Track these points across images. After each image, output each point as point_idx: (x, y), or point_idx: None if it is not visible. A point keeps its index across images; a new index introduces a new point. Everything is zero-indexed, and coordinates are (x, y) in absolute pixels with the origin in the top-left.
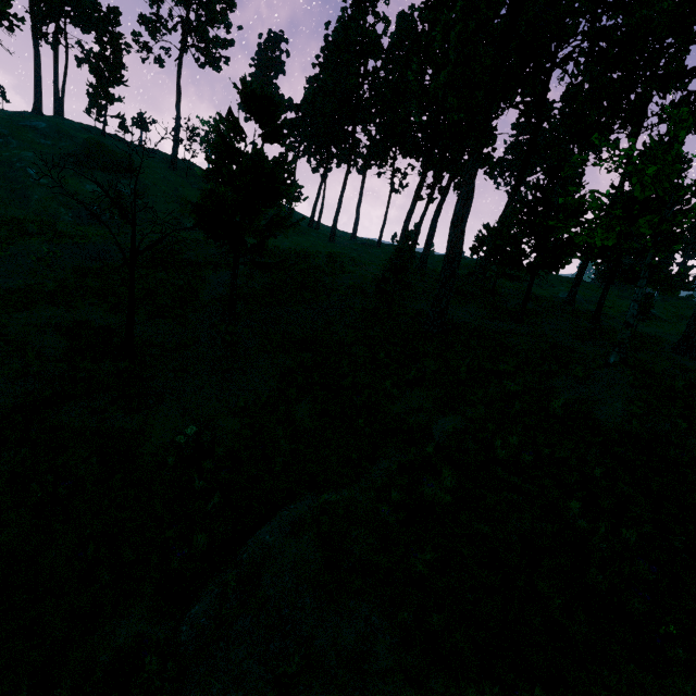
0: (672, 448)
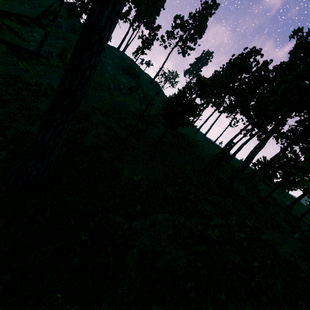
0: (303, 273)
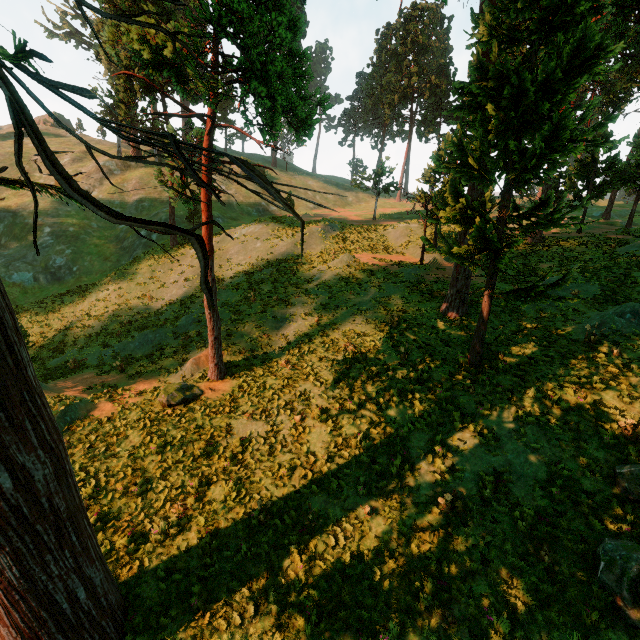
0: None
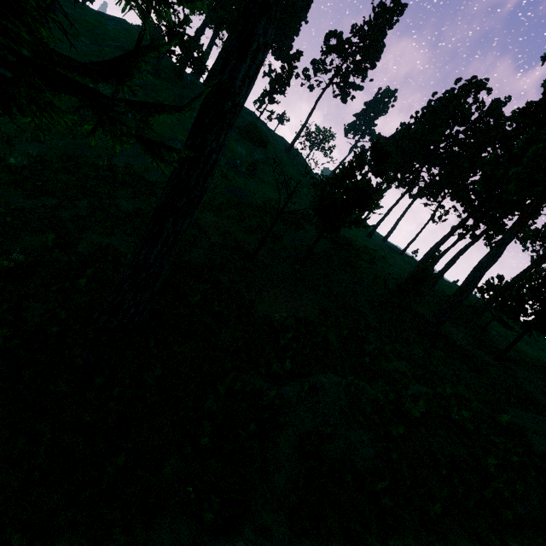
0: None
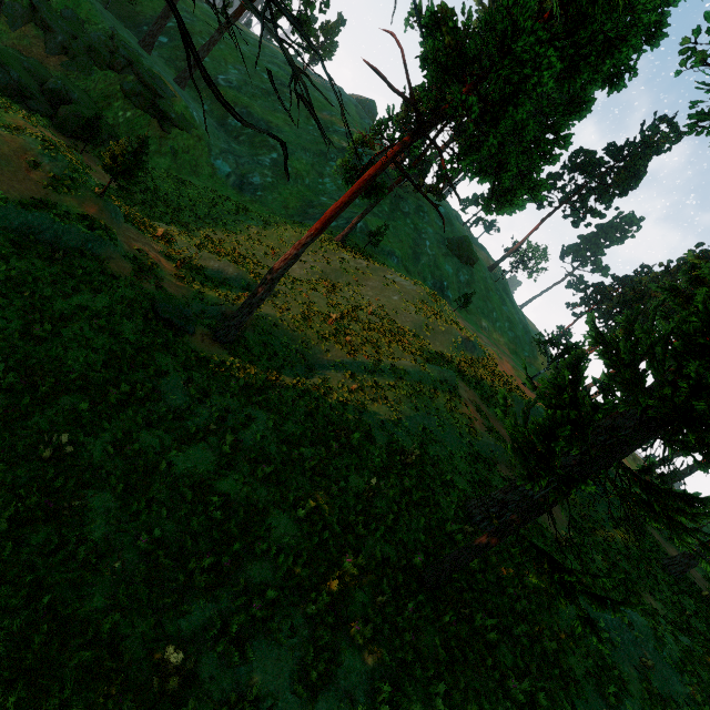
0: None
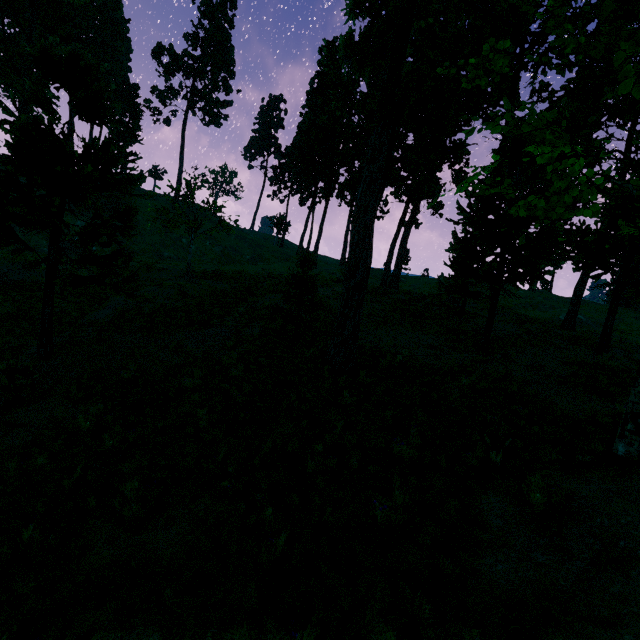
0: None
